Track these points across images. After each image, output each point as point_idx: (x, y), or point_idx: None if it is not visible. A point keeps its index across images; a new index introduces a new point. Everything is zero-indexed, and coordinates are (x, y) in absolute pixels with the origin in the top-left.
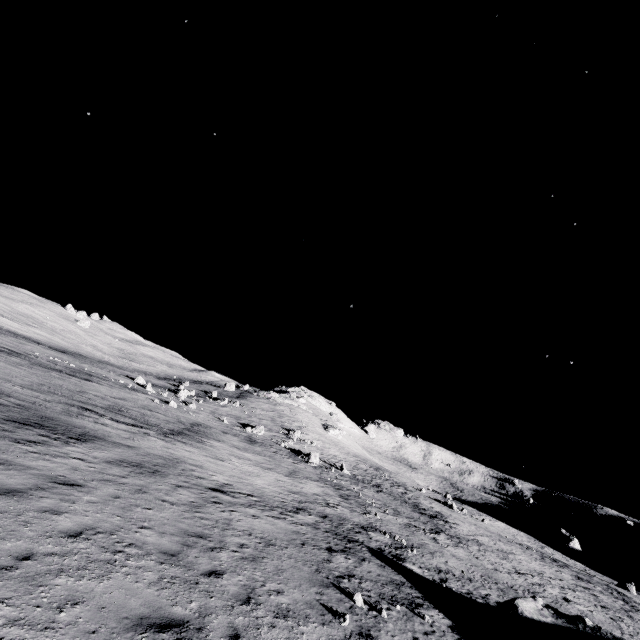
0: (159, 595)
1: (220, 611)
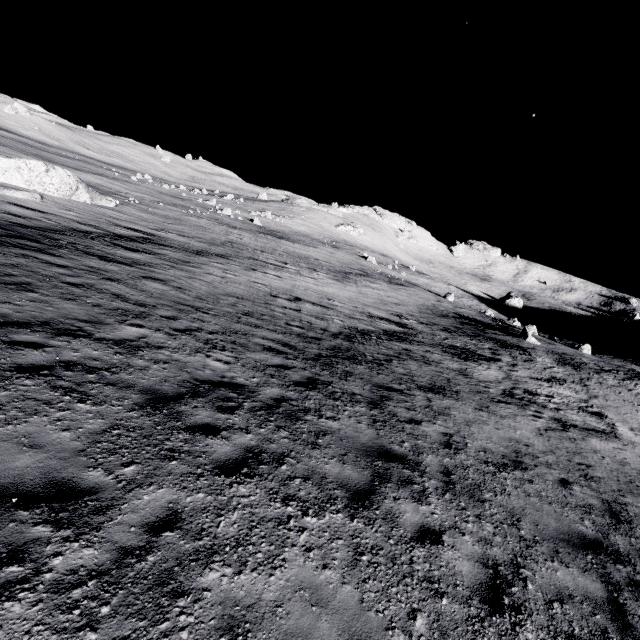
0: None
1: None
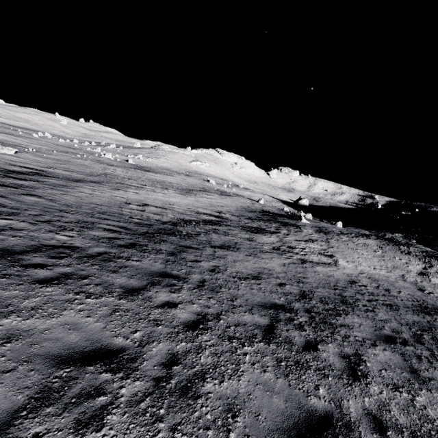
0: None
1: None
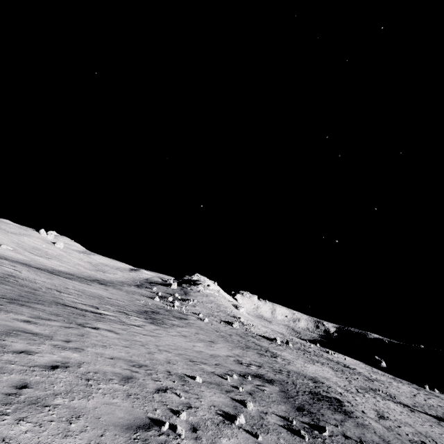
0: None
1: None
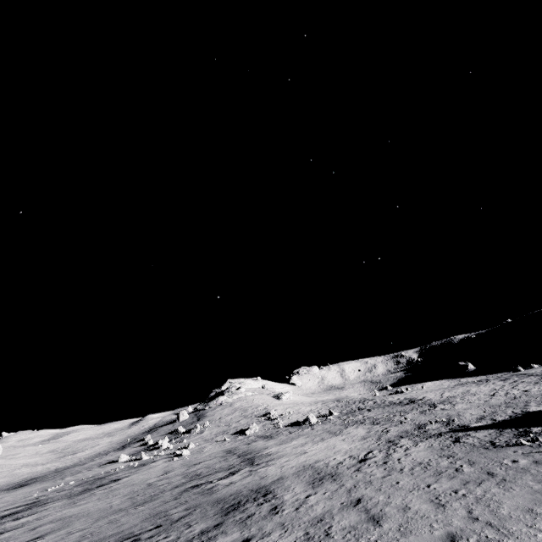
0: (520, 490)
1: (538, 477)
